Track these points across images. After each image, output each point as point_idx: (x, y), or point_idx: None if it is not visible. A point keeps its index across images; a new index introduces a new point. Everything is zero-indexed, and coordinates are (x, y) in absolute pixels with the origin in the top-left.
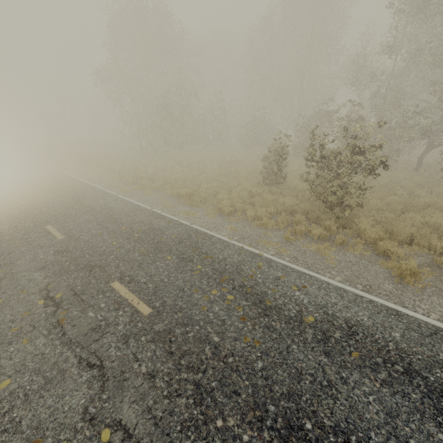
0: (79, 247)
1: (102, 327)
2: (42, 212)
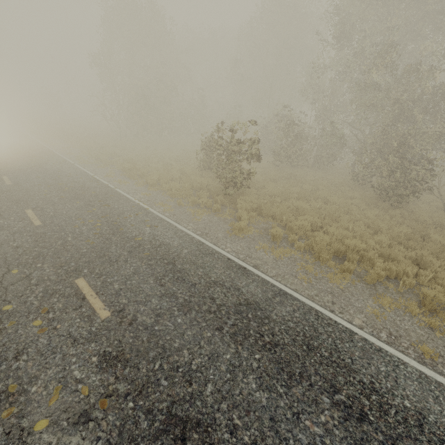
0: (18, 190)
1: (4, 227)
2: (5, 168)
